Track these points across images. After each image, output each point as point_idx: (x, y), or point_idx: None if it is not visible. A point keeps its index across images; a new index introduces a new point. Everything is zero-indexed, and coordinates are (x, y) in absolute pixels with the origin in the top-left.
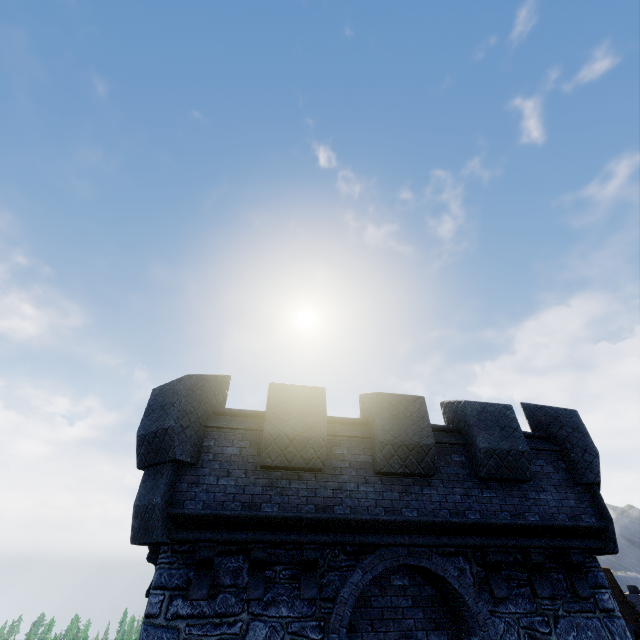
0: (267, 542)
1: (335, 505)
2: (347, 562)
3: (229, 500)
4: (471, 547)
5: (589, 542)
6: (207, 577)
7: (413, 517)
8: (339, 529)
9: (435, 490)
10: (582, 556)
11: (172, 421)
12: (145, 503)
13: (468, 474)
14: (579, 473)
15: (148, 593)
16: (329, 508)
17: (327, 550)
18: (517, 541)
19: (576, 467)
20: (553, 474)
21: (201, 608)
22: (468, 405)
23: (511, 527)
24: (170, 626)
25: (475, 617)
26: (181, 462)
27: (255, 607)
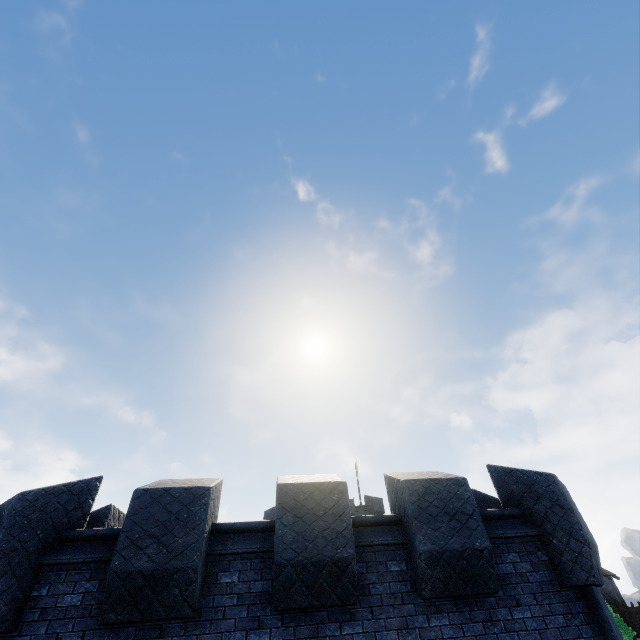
0: None
1: None
2: None
3: None
4: None
5: None
6: None
7: None
8: None
9: (360, 626)
10: None
11: None
12: None
13: (409, 591)
14: (566, 569)
15: None
16: None
17: None
18: None
19: (561, 560)
20: (531, 574)
21: None
22: (406, 486)
23: None
24: None
25: None
26: None
27: None
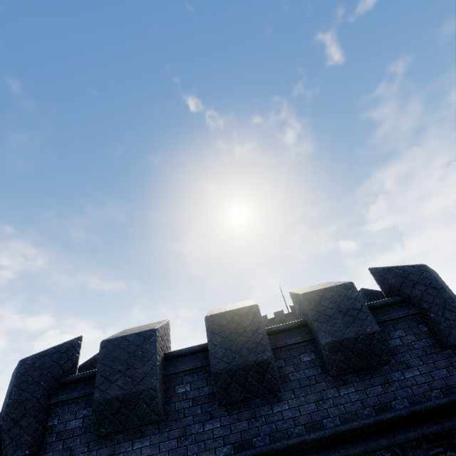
0: None
1: None
2: None
3: None
4: None
5: None
6: None
7: (264, 447)
8: None
9: (286, 404)
10: None
11: (1, 419)
12: None
13: (320, 373)
14: (444, 334)
15: None
16: None
17: None
18: (388, 440)
19: (439, 328)
20: (415, 343)
21: None
22: (305, 298)
23: (377, 425)
24: None
25: None
26: None
27: None
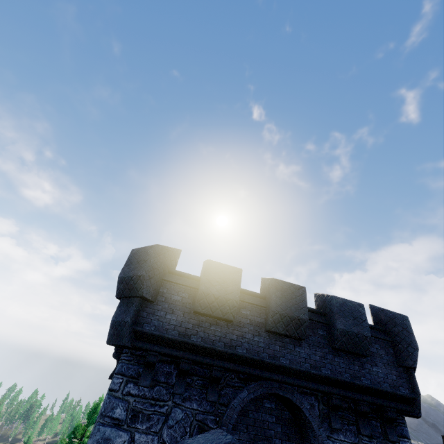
0: (191, 360)
1: (237, 346)
2: (239, 384)
3: (171, 328)
4: (321, 391)
5: (402, 405)
6: (150, 374)
7: (286, 364)
8: (237, 361)
9: (303, 350)
10: (395, 414)
11: (144, 272)
12: (119, 320)
13: (327, 344)
14: (402, 359)
15: (111, 377)
16: (233, 347)
17: (227, 373)
18: (353, 394)
19: (401, 354)
20: (384, 356)
21: (144, 392)
22: (334, 298)
23: (350, 384)
24: (124, 399)
25: (317, 437)
26: (145, 298)
27: (177, 399)
